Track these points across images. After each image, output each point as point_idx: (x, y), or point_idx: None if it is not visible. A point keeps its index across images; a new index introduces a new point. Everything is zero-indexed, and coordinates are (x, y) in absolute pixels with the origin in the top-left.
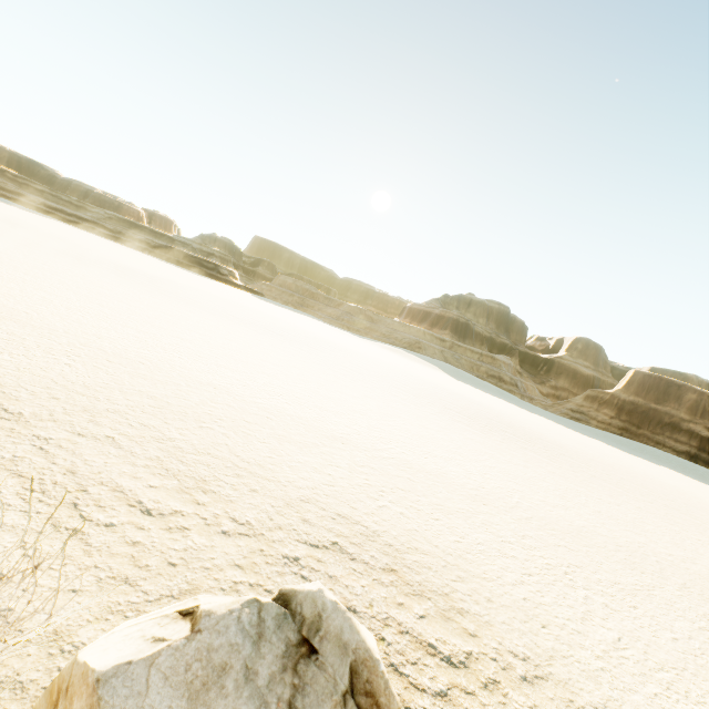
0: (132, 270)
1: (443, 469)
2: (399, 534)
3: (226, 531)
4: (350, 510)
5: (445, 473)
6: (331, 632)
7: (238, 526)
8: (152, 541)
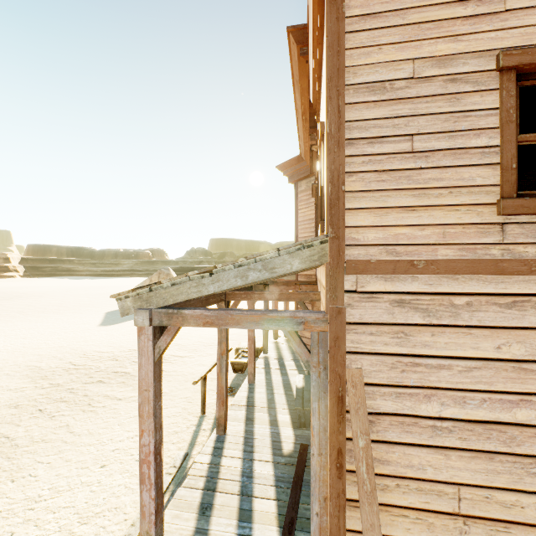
0: None
1: None
2: None
3: None
4: None
5: None
6: None
7: None
8: None
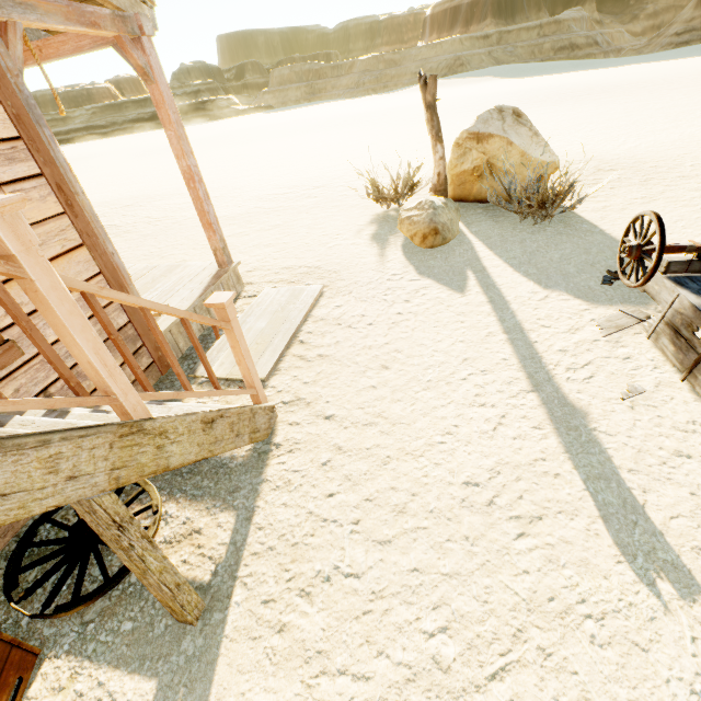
0: None
1: None
2: None
3: None
4: None
5: None
6: (505, 108)
7: None
8: None
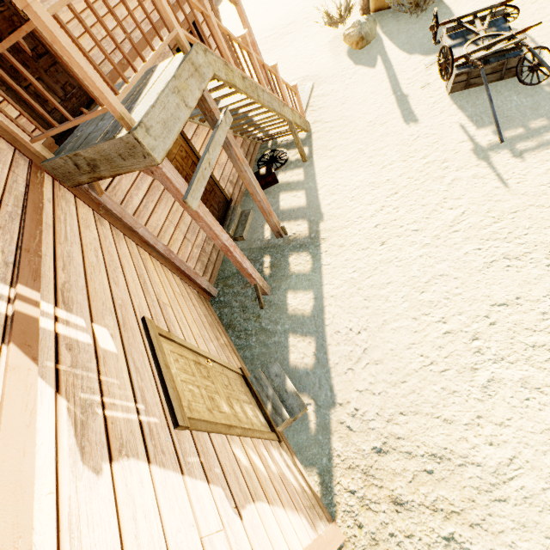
0: None
1: None
2: None
3: None
4: None
5: None
6: None
7: None
8: None
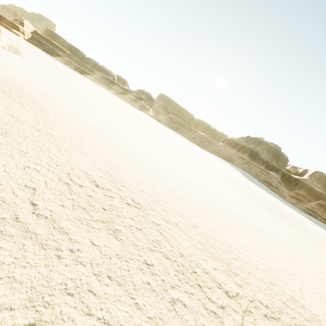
0: (116, 105)
1: (295, 254)
2: (325, 318)
3: (265, 314)
4: (292, 293)
5: (299, 258)
6: None
7: (266, 309)
8: (246, 324)
